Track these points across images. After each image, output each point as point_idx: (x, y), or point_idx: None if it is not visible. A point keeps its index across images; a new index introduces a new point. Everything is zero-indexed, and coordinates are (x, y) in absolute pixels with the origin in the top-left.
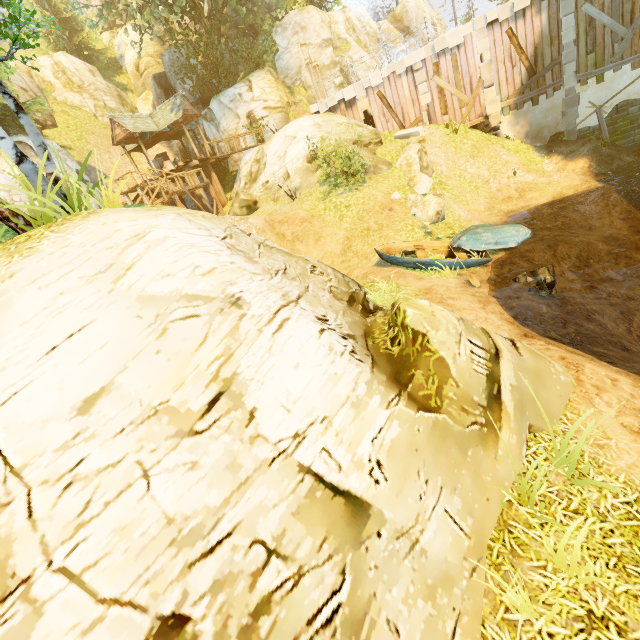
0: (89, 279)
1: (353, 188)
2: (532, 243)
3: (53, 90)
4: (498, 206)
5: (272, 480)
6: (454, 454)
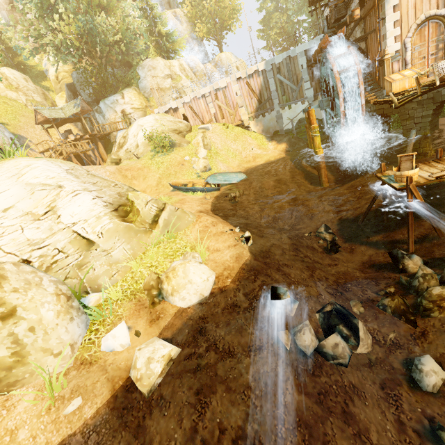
0: (9, 177)
1: (166, 154)
2: (243, 181)
3: None
4: (243, 165)
5: (63, 234)
6: (132, 234)
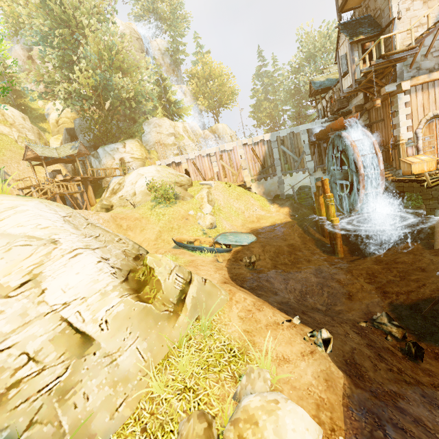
0: None
1: (169, 205)
2: (255, 243)
3: None
4: (247, 225)
5: (44, 323)
6: (151, 323)
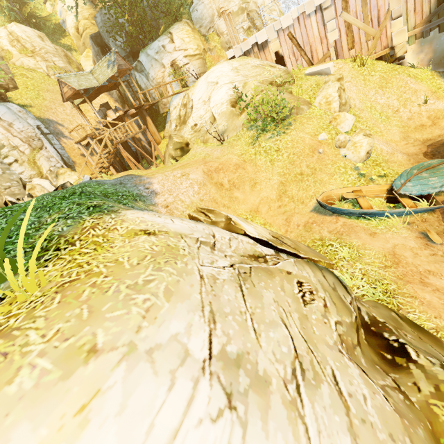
0: None
1: (280, 132)
2: None
3: (11, 57)
4: (412, 135)
5: None
6: None
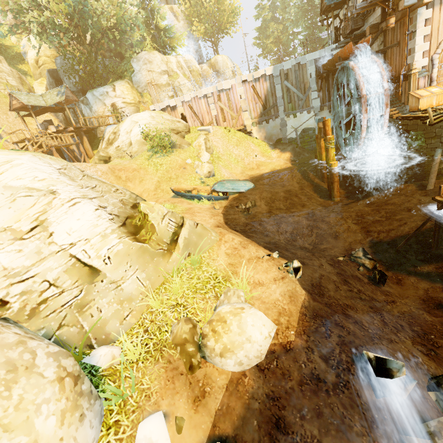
0: None
1: (165, 155)
2: (252, 190)
3: None
4: (247, 172)
5: (57, 259)
6: (148, 259)
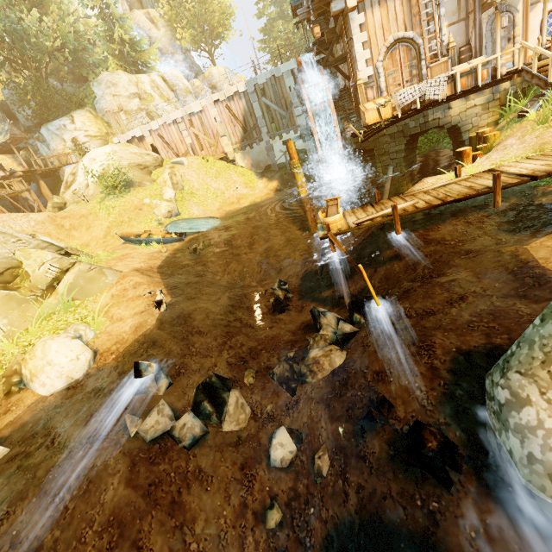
0: None
1: (120, 196)
2: (215, 228)
3: None
4: (225, 208)
5: None
6: (14, 305)
